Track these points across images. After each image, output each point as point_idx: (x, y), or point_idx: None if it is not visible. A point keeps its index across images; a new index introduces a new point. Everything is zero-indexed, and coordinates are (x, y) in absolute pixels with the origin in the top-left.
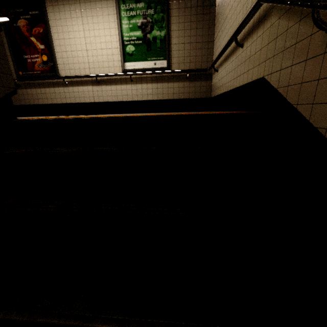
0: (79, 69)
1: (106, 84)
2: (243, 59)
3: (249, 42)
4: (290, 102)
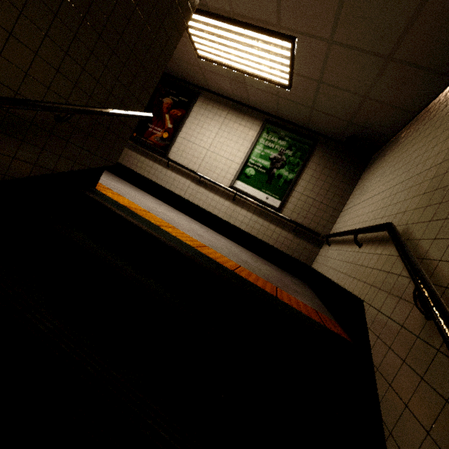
0: (189, 161)
1: (205, 188)
2: (355, 260)
3: (367, 249)
4: (372, 359)
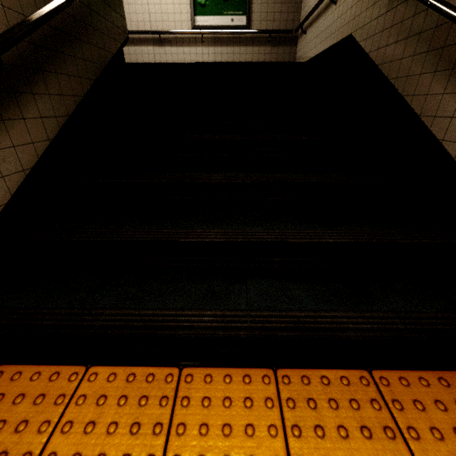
0: (137, 22)
1: (170, 45)
2: (335, 17)
3: None
4: (366, 52)
